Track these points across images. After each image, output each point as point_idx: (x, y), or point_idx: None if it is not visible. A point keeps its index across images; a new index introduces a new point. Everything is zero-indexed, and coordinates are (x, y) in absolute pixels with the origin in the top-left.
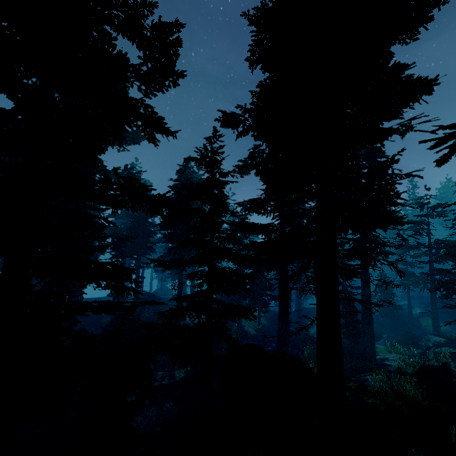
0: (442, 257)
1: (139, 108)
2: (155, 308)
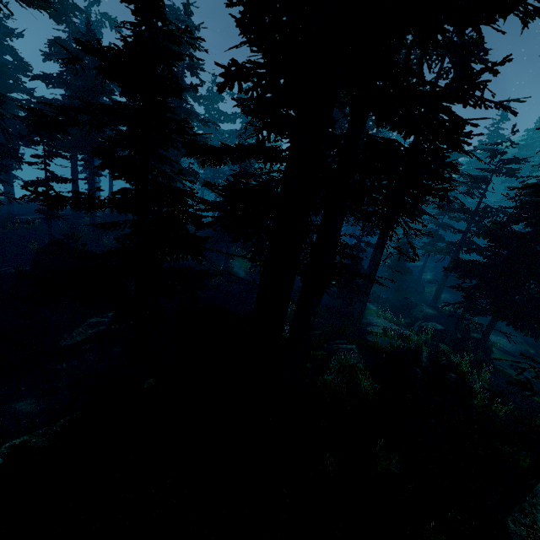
0: (479, 235)
1: None
2: (118, 234)
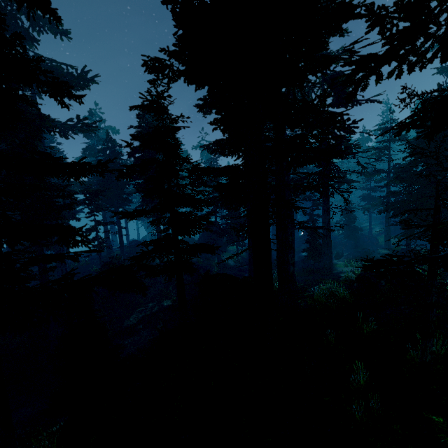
0: (392, 181)
1: (38, 74)
2: None
